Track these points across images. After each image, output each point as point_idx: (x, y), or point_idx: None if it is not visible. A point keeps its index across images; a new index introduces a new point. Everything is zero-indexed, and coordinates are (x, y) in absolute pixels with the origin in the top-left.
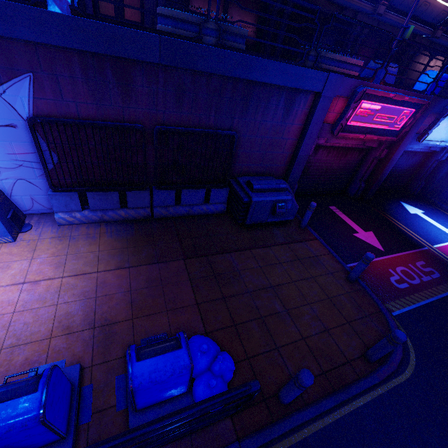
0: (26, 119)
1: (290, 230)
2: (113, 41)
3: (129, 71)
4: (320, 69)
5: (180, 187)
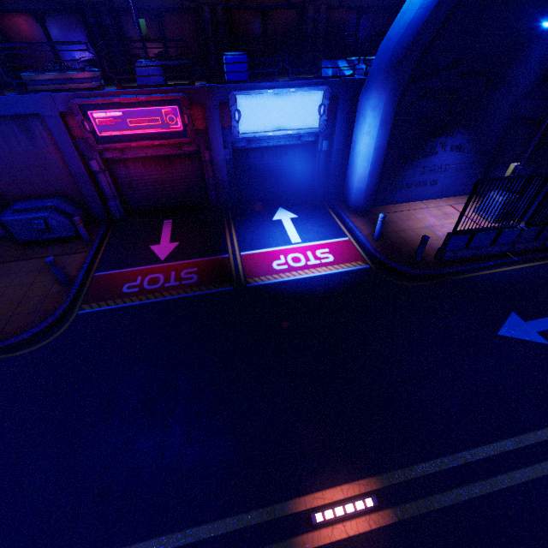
0: None
1: (71, 245)
2: None
3: None
4: (27, 93)
5: None
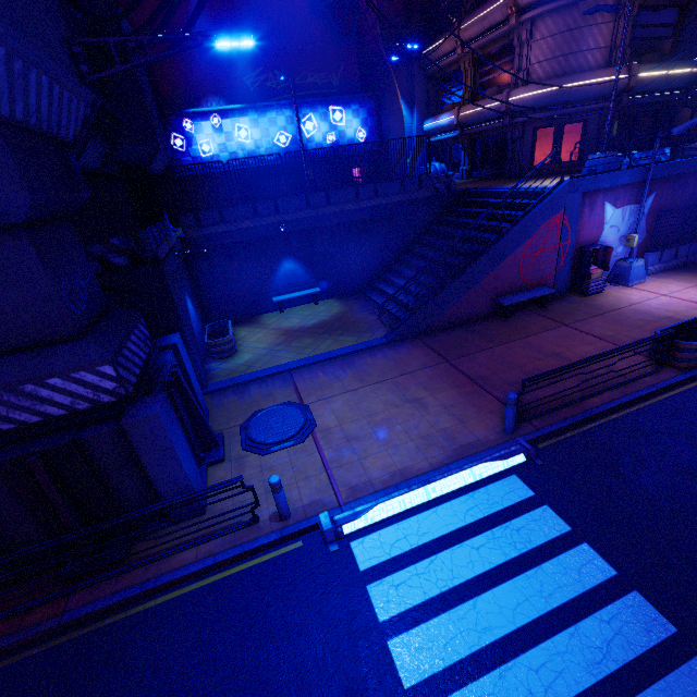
0: (645, 215)
1: None
2: (696, 164)
3: (689, 177)
4: None
5: None
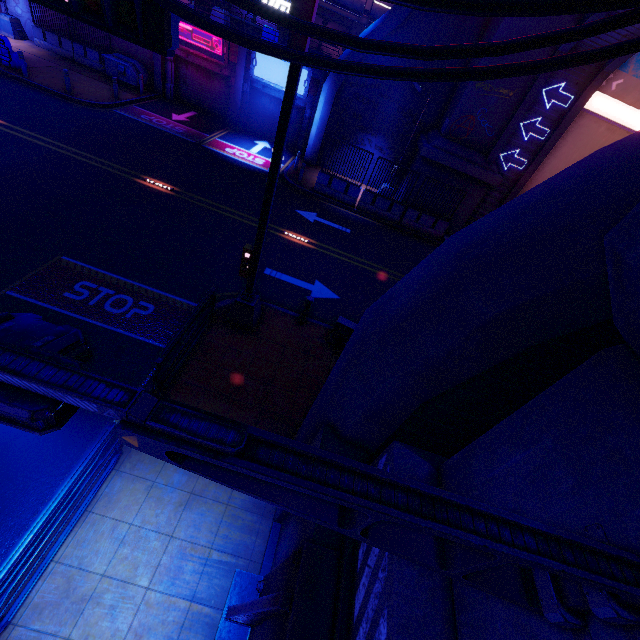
0: None
1: (132, 91)
2: None
3: None
4: None
5: (86, 46)
